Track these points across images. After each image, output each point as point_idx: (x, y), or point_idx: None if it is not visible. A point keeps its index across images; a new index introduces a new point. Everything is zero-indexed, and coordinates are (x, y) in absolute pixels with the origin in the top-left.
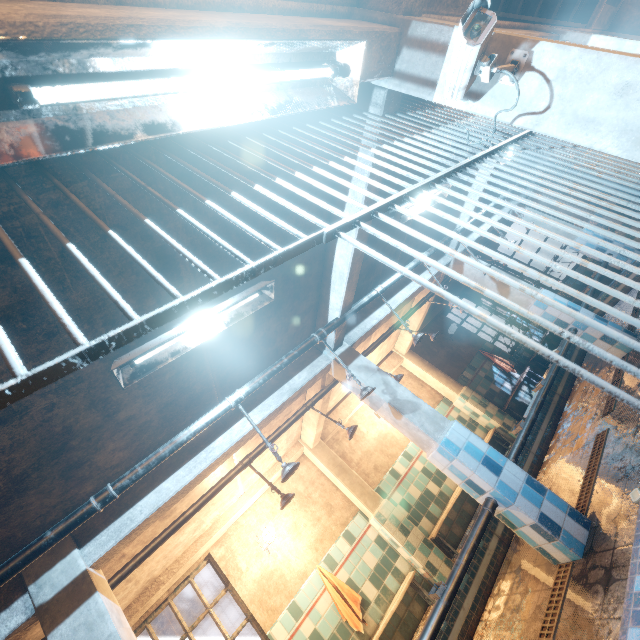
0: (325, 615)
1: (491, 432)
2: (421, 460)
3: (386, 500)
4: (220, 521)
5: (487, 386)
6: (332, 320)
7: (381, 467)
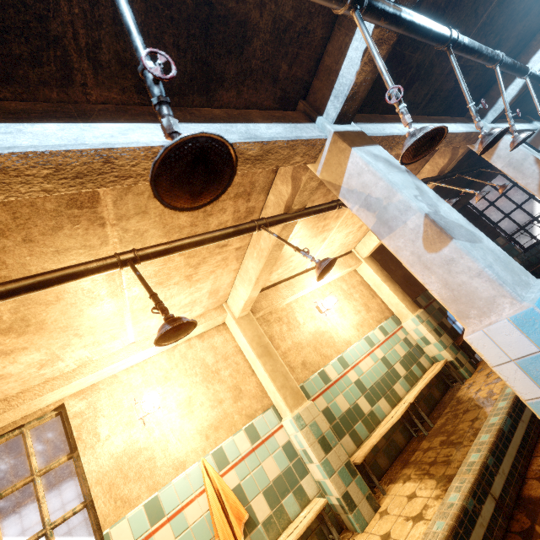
0: (193, 526)
1: (441, 363)
2: (357, 371)
3: (311, 402)
4: (90, 366)
5: (439, 318)
6: None
7: (310, 365)
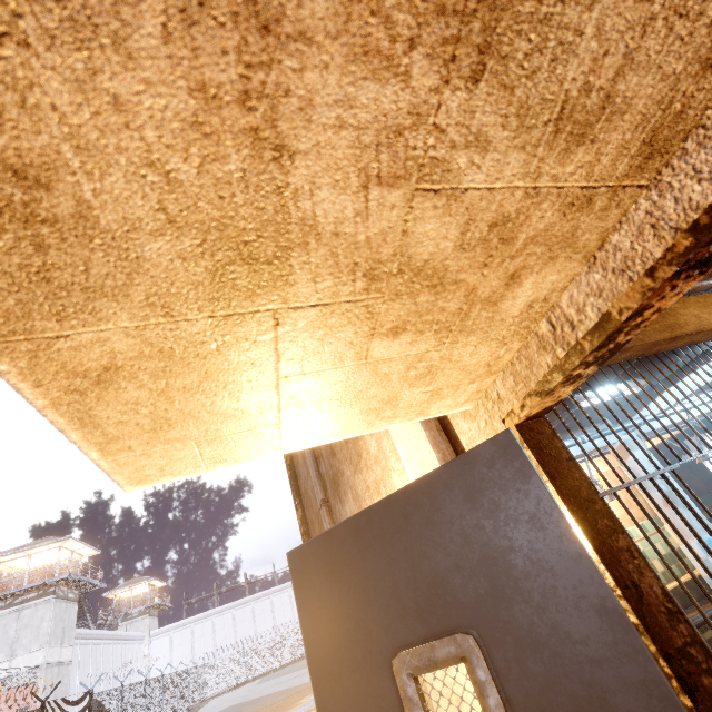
0: None
1: None
2: None
3: None
4: None
5: None
6: (647, 415)
7: None
